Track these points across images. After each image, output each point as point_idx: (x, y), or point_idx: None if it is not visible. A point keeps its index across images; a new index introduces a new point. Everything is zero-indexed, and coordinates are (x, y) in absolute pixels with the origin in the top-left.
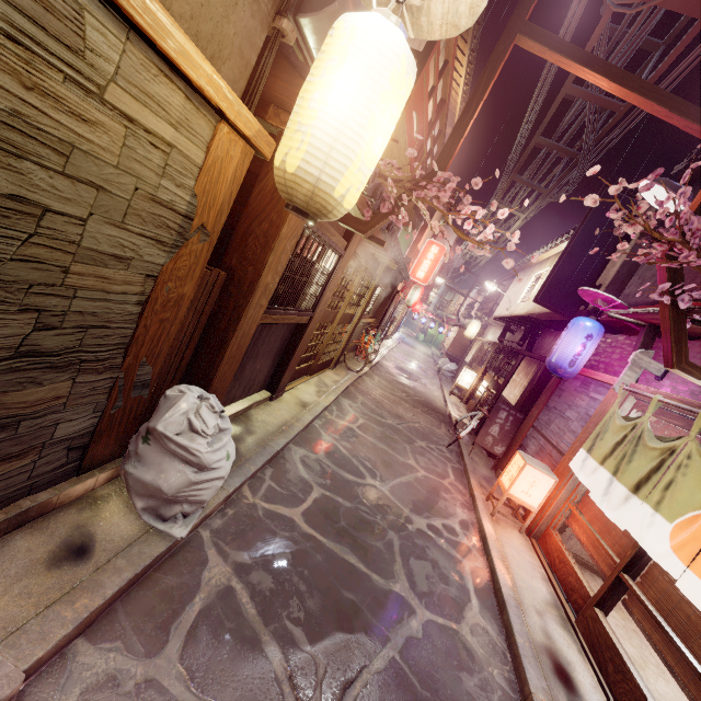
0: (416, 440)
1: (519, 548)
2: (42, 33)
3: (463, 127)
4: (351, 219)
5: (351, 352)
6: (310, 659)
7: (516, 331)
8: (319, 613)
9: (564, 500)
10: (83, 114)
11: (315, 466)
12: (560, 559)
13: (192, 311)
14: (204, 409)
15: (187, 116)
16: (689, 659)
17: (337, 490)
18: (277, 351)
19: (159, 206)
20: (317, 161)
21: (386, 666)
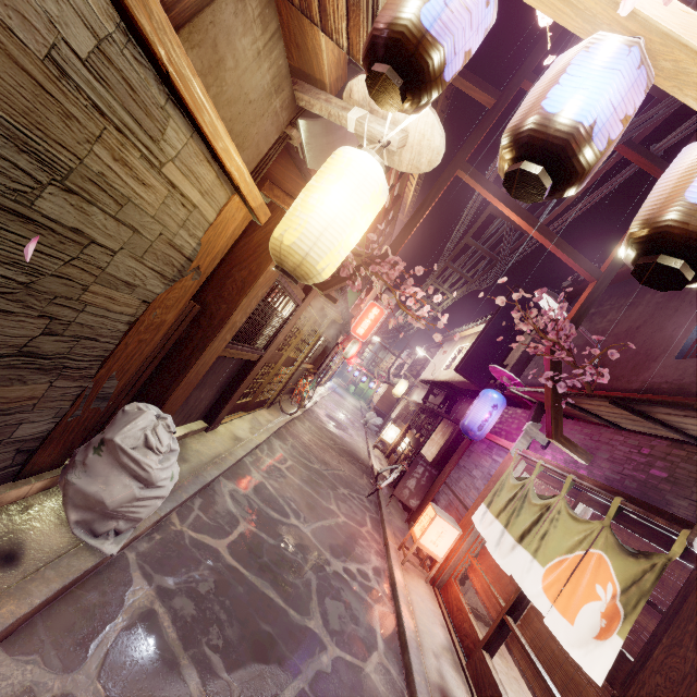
0: (340, 487)
1: (424, 596)
2: (138, 127)
3: (413, 225)
4: None
5: (285, 394)
6: (226, 685)
7: (438, 394)
8: (237, 642)
9: (465, 551)
10: (144, 179)
11: (244, 501)
12: (458, 607)
13: (162, 335)
14: (161, 427)
15: (213, 188)
16: (550, 687)
17: (263, 526)
18: (223, 383)
19: (172, 248)
20: (309, 241)
21: (296, 696)
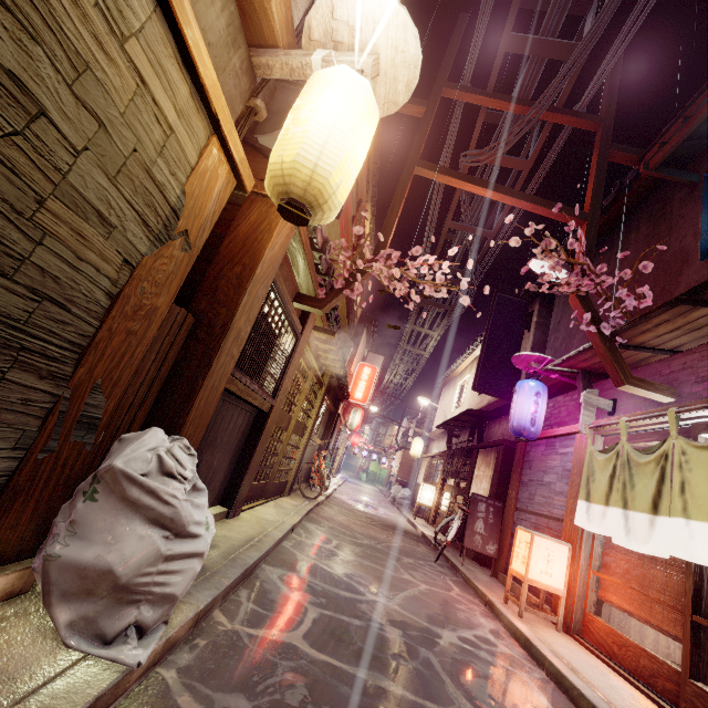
0: (402, 557)
1: (568, 646)
2: None
3: (392, 222)
4: (306, 298)
5: (301, 482)
6: None
7: (460, 434)
8: None
9: (586, 569)
10: (104, 45)
11: (301, 584)
12: (617, 643)
13: (154, 352)
14: (177, 447)
15: (189, 112)
16: None
17: (338, 608)
18: (235, 447)
19: (152, 183)
20: (313, 151)
21: None
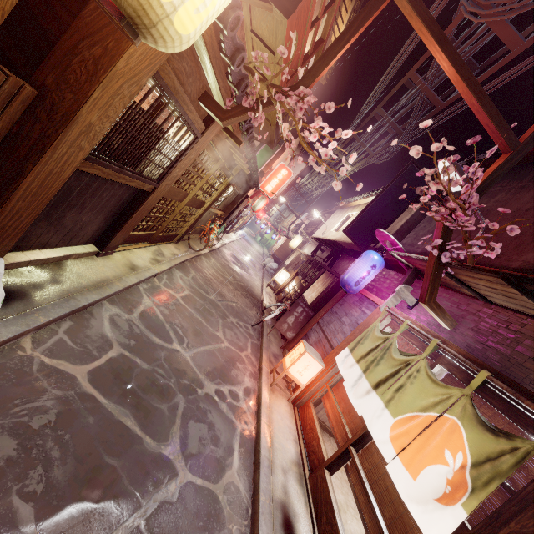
0: (230, 317)
1: (284, 414)
2: None
3: (333, 55)
4: (212, 102)
5: (197, 234)
6: None
7: (325, 251)
8: (64, 484)
9: (325, 382)
10: None
11: (125, 325)
12: (310, 426)
13: None
14: None
15: None
16: (380, 523)
17: (139, 351)
18: (112, 209)
19: None
20: None
21: None
